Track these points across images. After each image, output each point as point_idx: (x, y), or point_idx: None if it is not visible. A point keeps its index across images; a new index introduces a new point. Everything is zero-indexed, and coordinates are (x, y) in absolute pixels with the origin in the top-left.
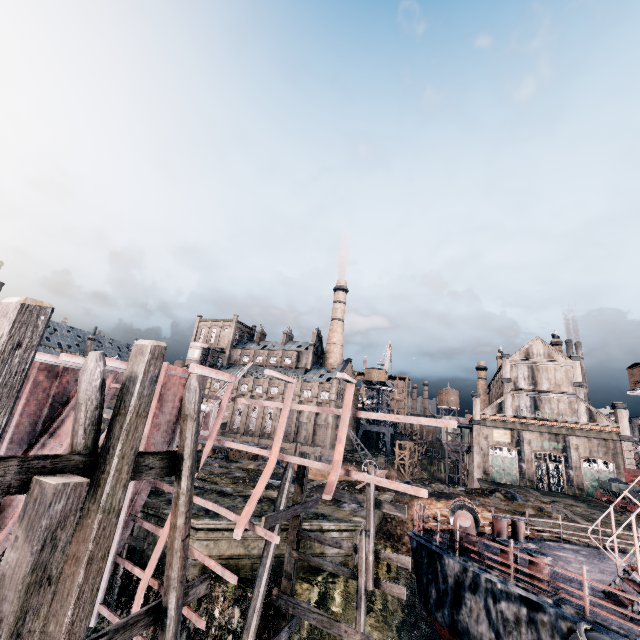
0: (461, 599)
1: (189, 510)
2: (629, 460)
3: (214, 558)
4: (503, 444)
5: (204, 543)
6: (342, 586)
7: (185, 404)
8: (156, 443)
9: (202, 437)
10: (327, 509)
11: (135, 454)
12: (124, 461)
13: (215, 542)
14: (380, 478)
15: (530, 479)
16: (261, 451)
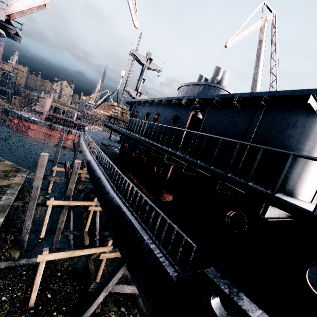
0: (9, 112)
1: None
2: None
3: None
4: None
5: None
6: None
7: None
8: None
9: None
10: None
11: None
12: None
13: None
14: None
15: None
16: None
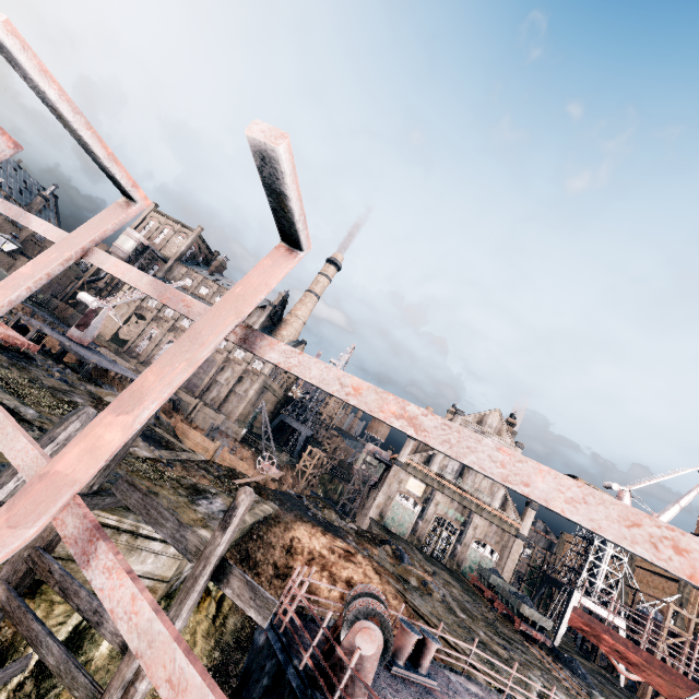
0: None
1: None
2: (514, 557)
3: None
4: (412, 495)
5: None
6: None
7: None
8: None
9: None
10: (171, 500)
11: None
12: None
13: None
14: (192, 670)
15: (419, 538)
16: None
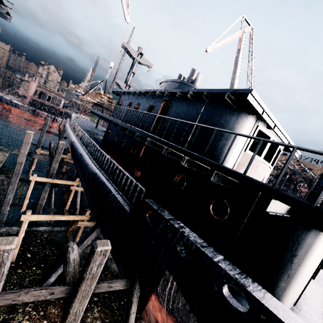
0: None
1: None
2: None
3: None
4: None
5: None
6: None
7: None
8: None
9: None
10: None
11: None
12: None
13: None
14: None
15: None
16: None
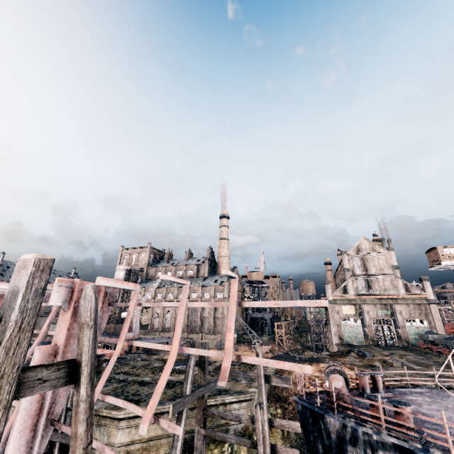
0: (344, 452)
1: (90, 416)
2: (436, 317)
3: (136, 442)
4: (350, 316)
5: (126, 430)
6: (245, 449)
7: (81, 313)
8: (73, 350)
9: (114, 340)
10: (228, 384)
11: (18, 371)
12: (3, 381)
13: (136, 428)
14: (267, 359)
15: (372, 339)
16: (164, 347)
